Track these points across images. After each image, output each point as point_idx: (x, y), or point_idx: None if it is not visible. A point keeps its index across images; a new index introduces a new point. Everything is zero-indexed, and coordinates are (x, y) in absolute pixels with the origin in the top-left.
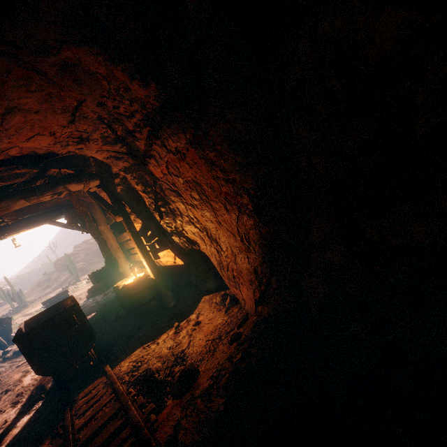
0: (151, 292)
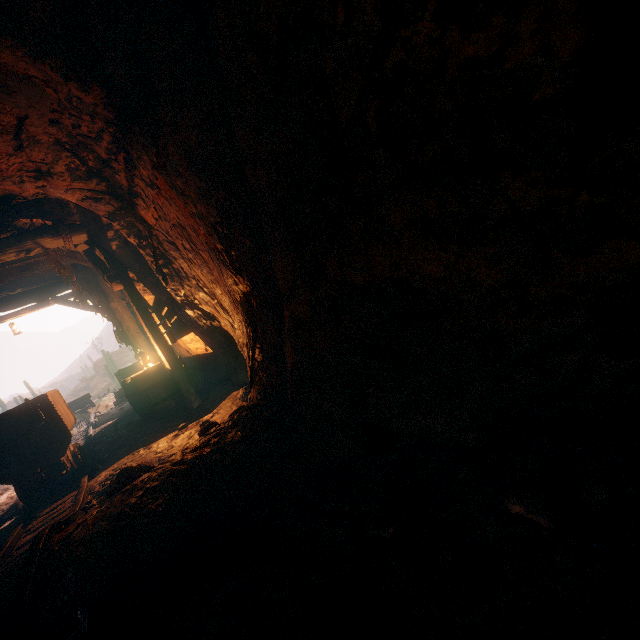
0: (168, 388)
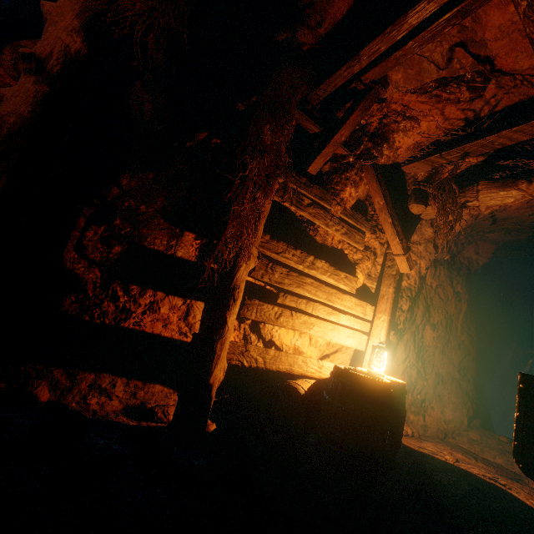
0: None
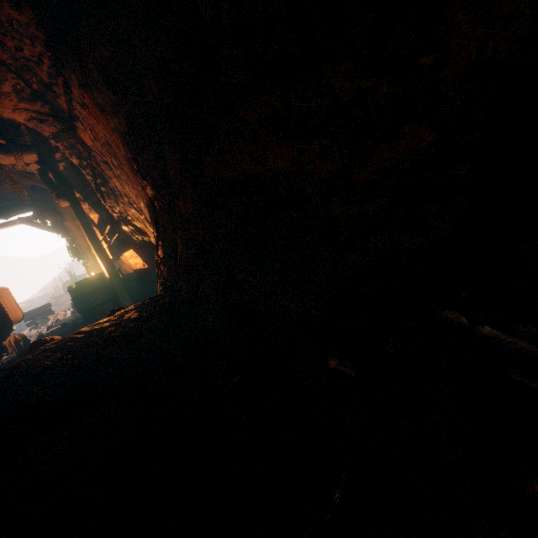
0: (107, 294)
